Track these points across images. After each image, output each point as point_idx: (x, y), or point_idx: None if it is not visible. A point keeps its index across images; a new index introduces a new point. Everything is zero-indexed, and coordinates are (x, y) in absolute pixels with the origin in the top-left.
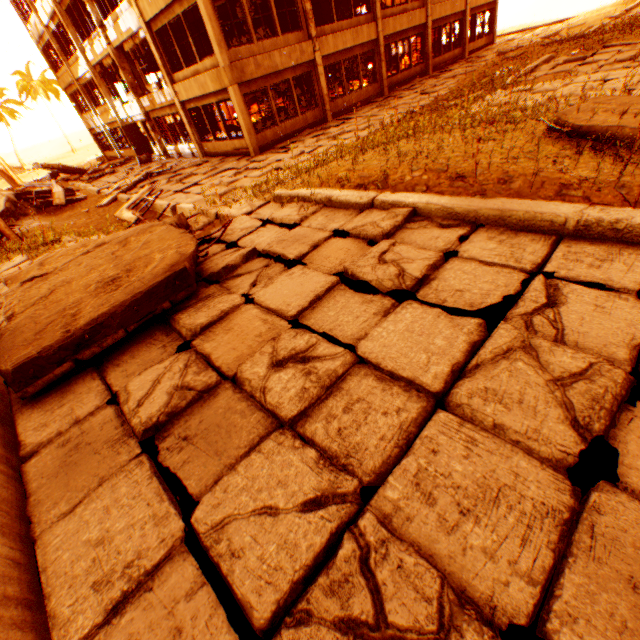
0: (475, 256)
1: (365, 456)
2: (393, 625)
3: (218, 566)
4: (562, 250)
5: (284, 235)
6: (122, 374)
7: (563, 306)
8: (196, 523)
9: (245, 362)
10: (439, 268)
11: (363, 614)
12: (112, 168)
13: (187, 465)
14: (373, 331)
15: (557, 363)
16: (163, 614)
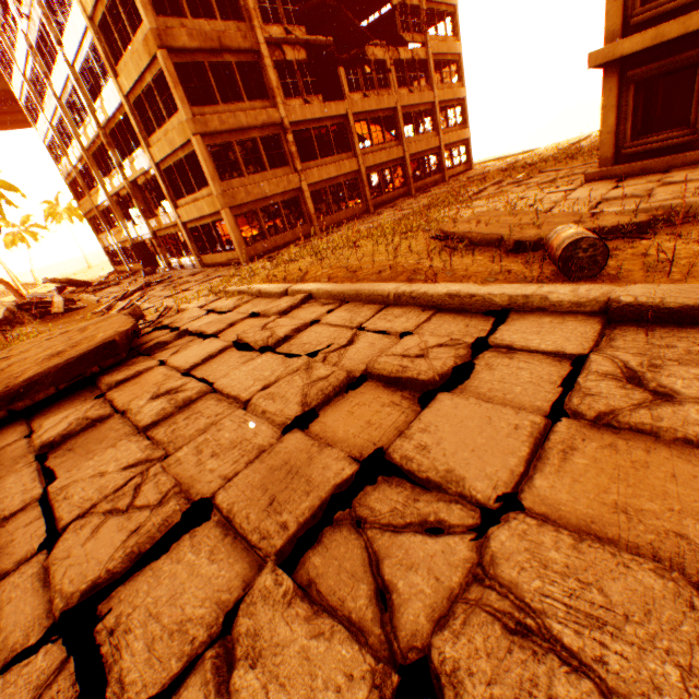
0: (329, 321)
1: (181, 440)
2: (136, 506)
3: (54, 506)
4: (382, 313)
5: (215, 318)
6: (45, 419)
7: (353, 345)
8: (51, 488)
9: (135, 399)
10: (303, 331)
11: (123, 505)
12: (119, 280)
13: (64, 463)
14: (232, 372)
15: (317, 374)
16: (7, 535)
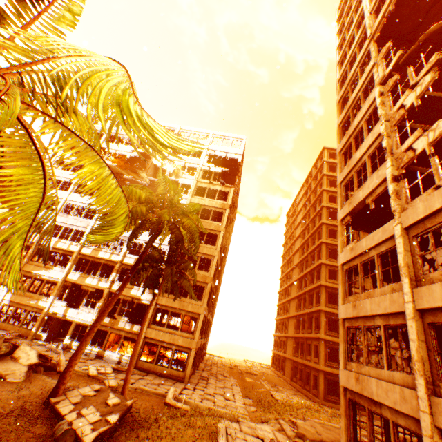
0: None
1: None
2: None
3: None
4: None
5: None
6: None
7: None
8: None
9: None
10: None
11: None
12: None
13: None
14: None
15: None
16: None
